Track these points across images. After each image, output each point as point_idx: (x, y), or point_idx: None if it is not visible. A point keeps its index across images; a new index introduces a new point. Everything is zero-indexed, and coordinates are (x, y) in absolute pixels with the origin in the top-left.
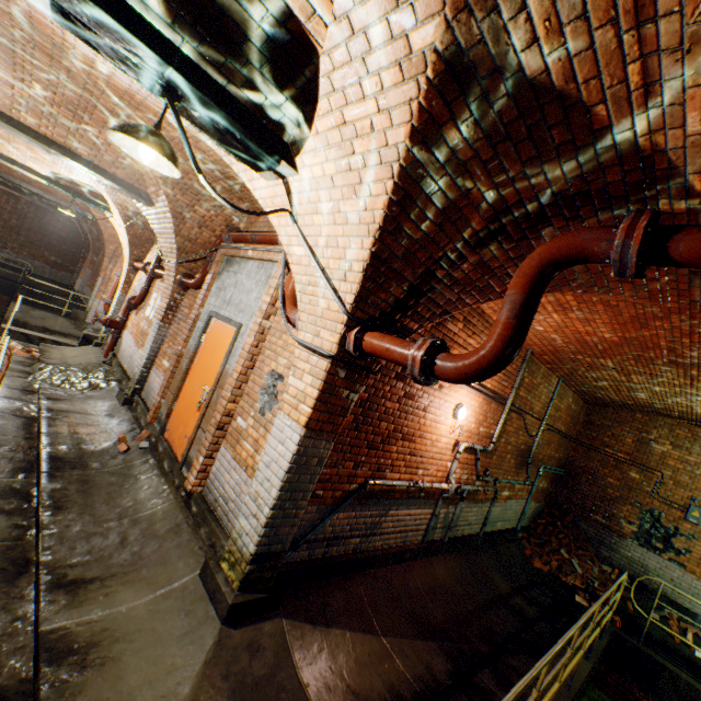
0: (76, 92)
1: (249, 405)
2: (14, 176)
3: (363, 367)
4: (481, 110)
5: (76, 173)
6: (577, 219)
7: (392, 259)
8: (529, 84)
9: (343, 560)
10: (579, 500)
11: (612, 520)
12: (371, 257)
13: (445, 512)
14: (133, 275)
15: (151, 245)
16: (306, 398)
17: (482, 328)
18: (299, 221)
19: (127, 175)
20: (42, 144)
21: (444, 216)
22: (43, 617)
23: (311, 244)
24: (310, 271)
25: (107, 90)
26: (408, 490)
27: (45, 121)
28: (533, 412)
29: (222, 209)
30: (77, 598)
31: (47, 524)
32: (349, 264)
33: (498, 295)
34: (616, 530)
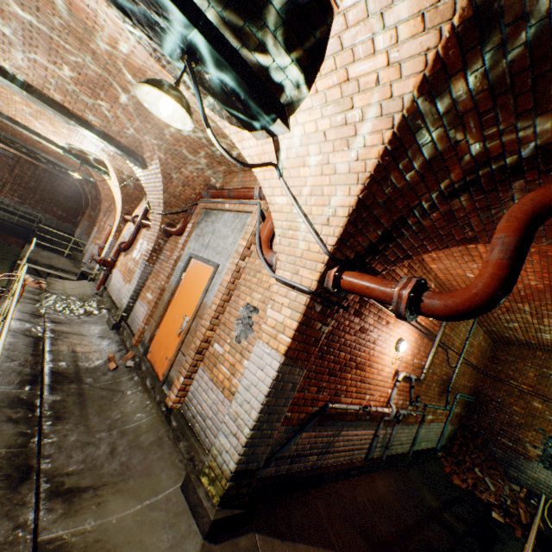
0: (97, 72)
1: (225, 333)
2: (37, 148)
3: (336, 303)
4: (494, 60)
5: (85, 144)
6: (550, 172)
7: (374, 205)
8: (551, 32)
9: (303, 476)
10: (488, 424)
11: (519, 444)
12: (357, 203)
13: (383, 432)
14: (123, 225)
15: (139, 202)
16: (285, 328)
17: (421, 273)
18: (284, 174)
19: (129, 143)
20: (64, 116)
21: (428, 167)
22: (41, 526)
23: (294, 194)
24: (291, 217)
25: (124, 68)
26: (356, 413)
27: (69, 97)
28: (454, 347)
29: (203, 171)
30: (72, 507)
31: (48, 433)
32: (333, 210)
33: (455, 242)
34: (522, 453)
